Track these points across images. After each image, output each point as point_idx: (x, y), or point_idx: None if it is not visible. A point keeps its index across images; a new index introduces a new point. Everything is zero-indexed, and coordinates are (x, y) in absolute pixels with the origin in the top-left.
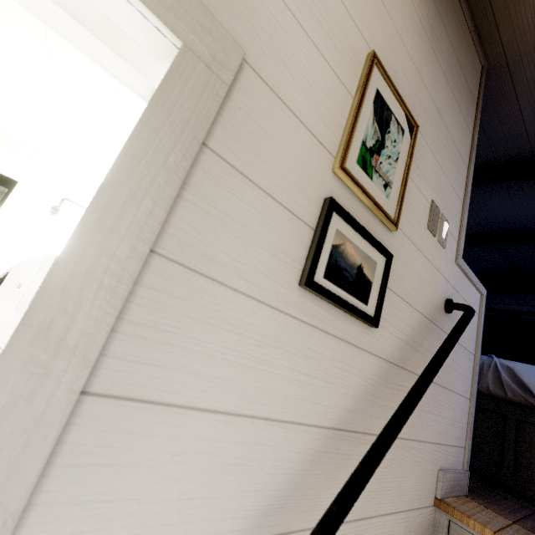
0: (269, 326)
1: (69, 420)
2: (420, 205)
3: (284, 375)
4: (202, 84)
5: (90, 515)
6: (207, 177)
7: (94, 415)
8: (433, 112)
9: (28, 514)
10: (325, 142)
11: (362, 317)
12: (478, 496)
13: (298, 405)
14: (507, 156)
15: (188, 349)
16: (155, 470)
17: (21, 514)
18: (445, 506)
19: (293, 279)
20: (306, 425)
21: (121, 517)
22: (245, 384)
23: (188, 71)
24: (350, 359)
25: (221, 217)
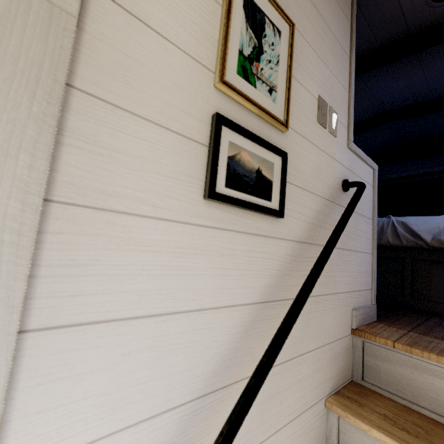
0: (184, 239)
1: (18, 354)
2: (308, 102)
3: (208, 274)
4: (45, 20)
5: (64, 414)
6: (84, 119)
7: (40, 345)
8: (308, 6)
9: (8, 428)
10: (201, 59)
11: (268, 212)
12: (385, 320)
13: (225, 293)
14: (388, 38)
15: (112, 274)
16: (111, 370)
17: (1, 429)
18: (359, 333)
19: (198, 195)
20: (235, 306)
21: (92, 408)
22: (173, 289)
23: (23, 8)
24: (264, 248)
25: (110, 155)
